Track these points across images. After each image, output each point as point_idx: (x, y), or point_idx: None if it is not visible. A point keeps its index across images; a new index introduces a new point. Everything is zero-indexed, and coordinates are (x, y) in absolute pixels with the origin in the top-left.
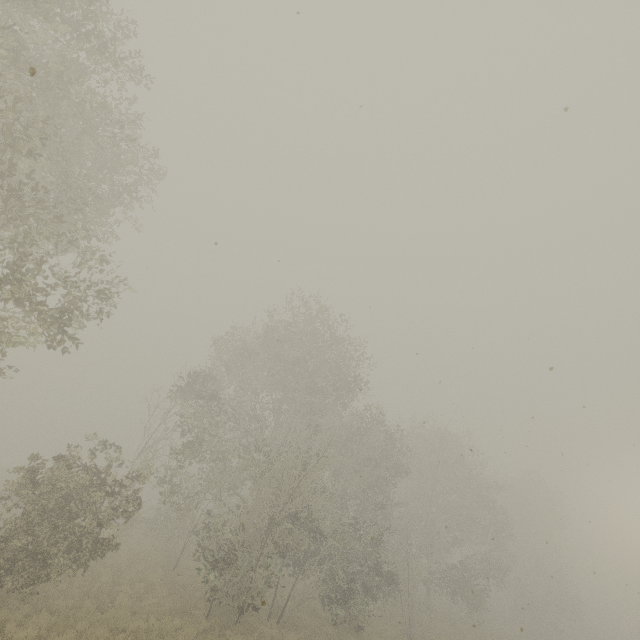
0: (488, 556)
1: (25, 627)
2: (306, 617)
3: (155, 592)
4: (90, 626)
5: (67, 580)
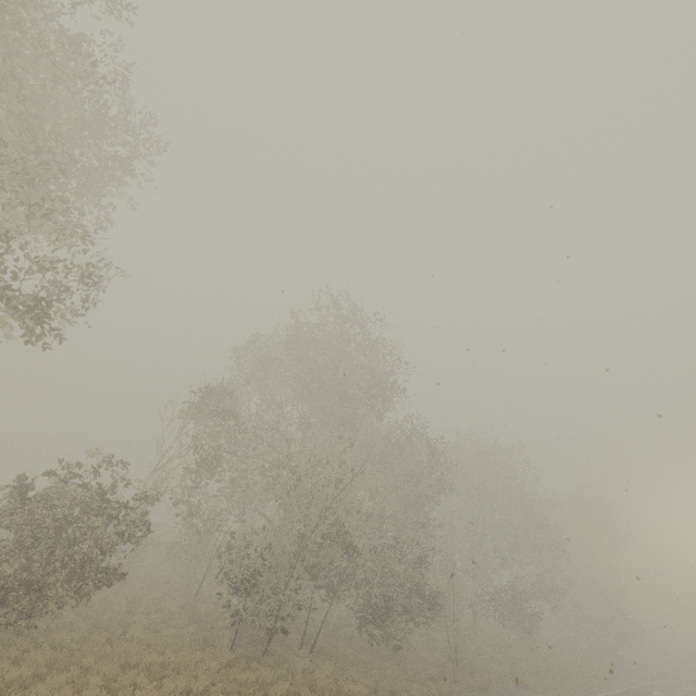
0: (540, 577)
1: (20, 665)
2: (342, 645)
3: (173, 622)
4: (96, 662)
5: (74, 610)
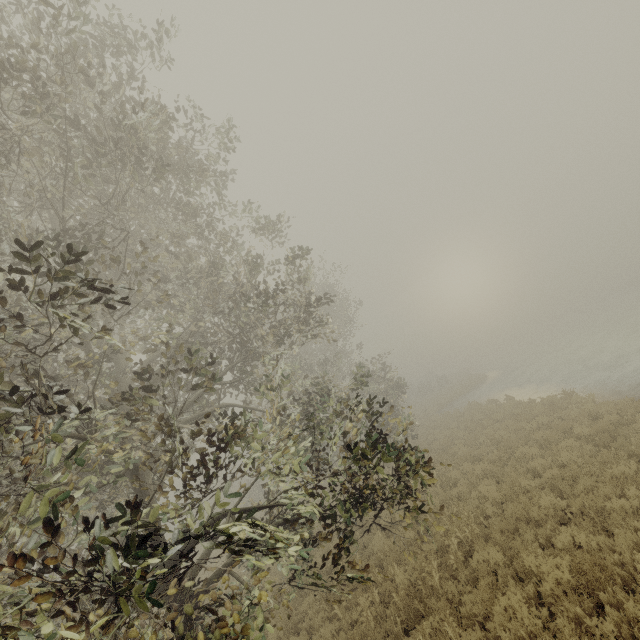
0: None
1: None
2: None
3: None
4: None
5: None
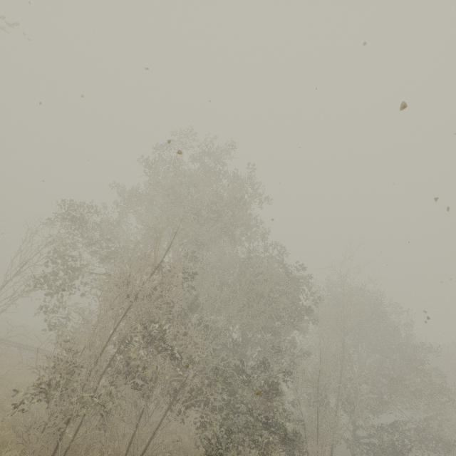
0: (424, 424)
1: None
2: None
3: None
4: None
5: None
